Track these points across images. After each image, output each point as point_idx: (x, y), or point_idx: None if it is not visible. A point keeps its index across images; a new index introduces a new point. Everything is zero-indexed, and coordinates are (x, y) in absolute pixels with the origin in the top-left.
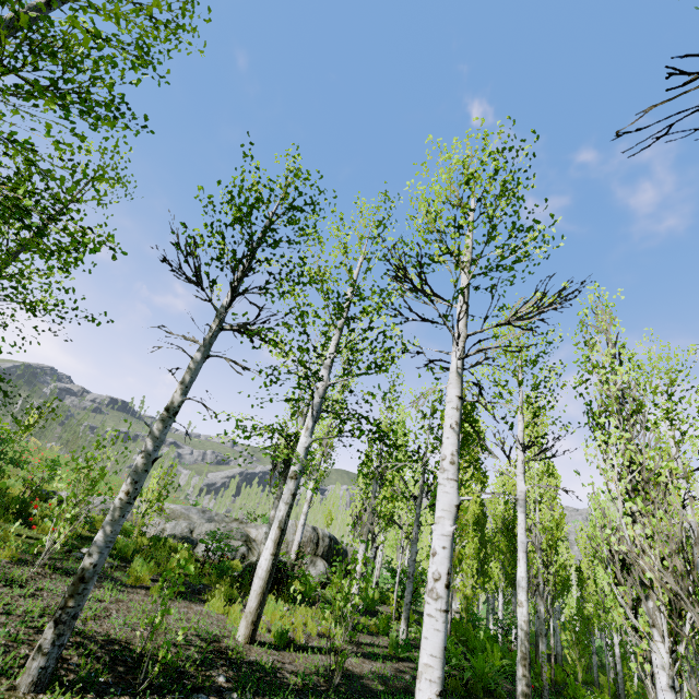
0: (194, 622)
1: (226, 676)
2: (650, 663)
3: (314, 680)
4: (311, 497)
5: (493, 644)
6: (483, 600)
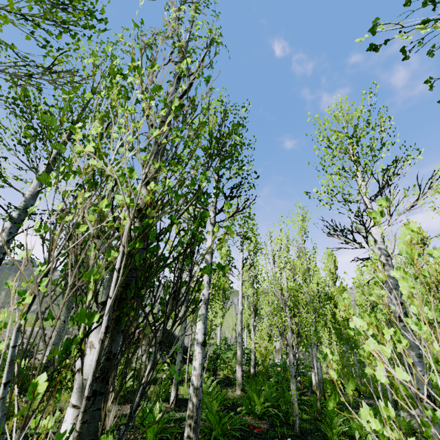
0: None
1: None
2: None
3: None
4: None
5: None
6: None
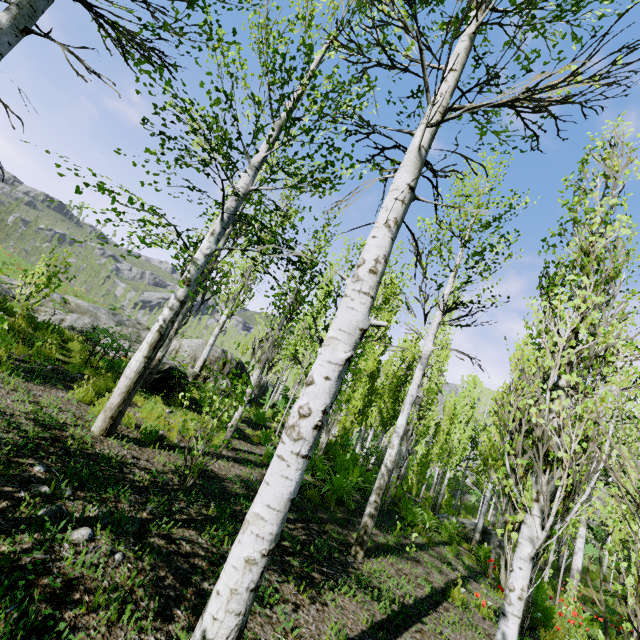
0: (43, 406)
1: (49, 466)
2: (515, 531)
3: (166, 479)
4: (224, 322)
5: (355, 463)
6: (357, 430)
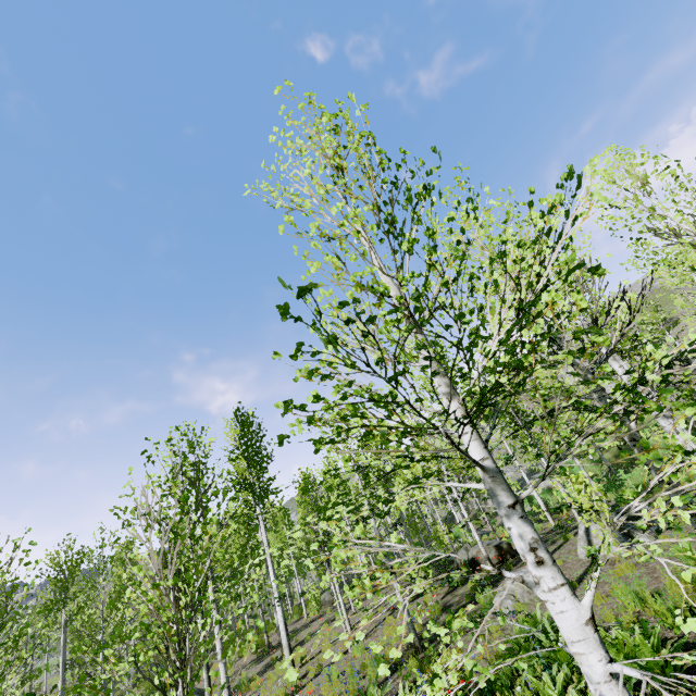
0: None
1: None
2: None
3: None
4: None
5: None
6: None
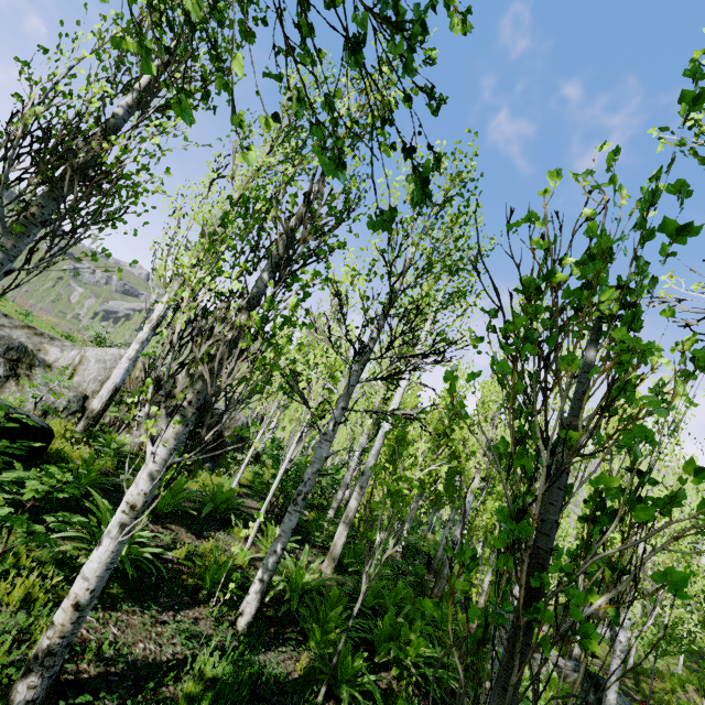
0: None
1: None
2: None
3: None
4: (161, 318)
5: None
6: None
